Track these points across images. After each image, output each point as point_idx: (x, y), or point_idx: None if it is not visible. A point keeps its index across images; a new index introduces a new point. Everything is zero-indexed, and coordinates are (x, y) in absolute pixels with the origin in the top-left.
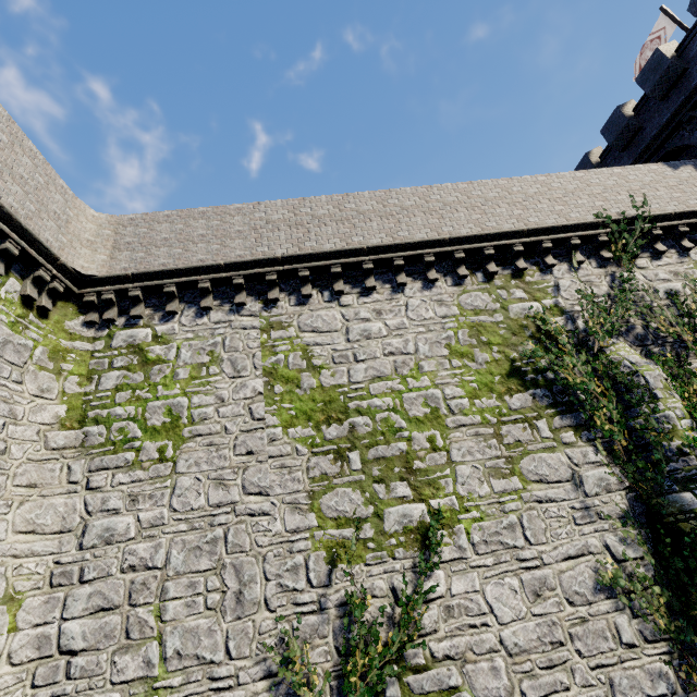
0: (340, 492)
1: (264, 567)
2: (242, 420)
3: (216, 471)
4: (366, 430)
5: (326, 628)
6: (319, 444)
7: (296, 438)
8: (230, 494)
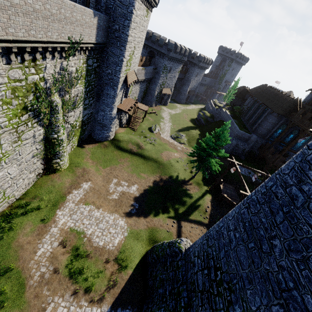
0: None
1: None
2: None
3: None
4: None
5: None
6: None
7: None
8: None
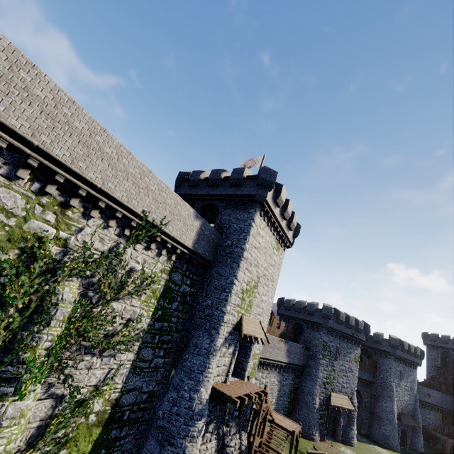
0: None
1: None
2: None
3: None
4: None
5: None
6: None
7: None
8: None
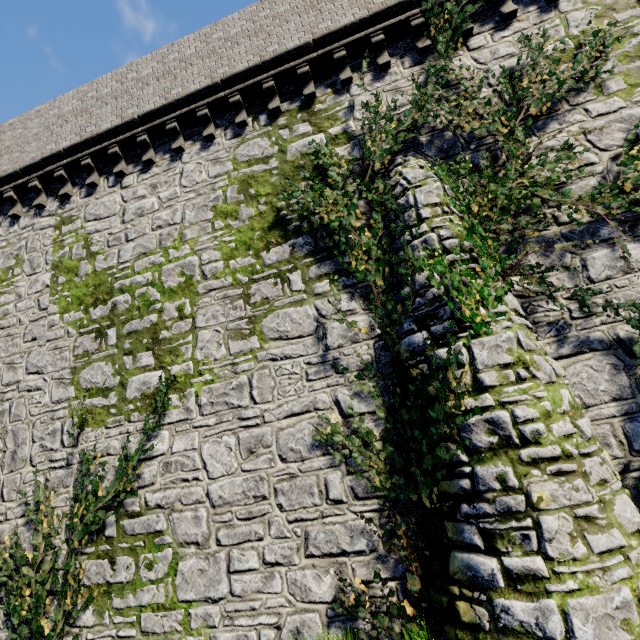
0: (96, 366)
1: (33, 432)
2: (32, 312)
3: (9, 357)
4: (125, 307)
5: (69, 480)
6: (86, 325)
7: (69, 322)
8: (17, 375)
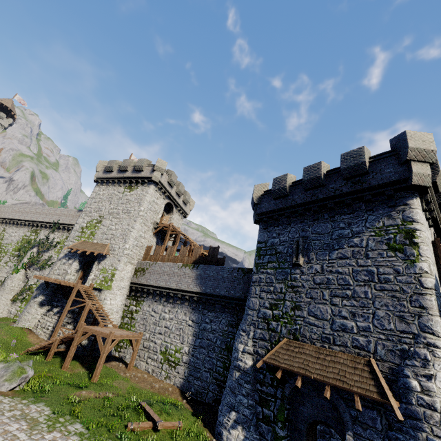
0: None
1: None
2: None
3: None
4: None
5: None
6: None
7: None
8: None
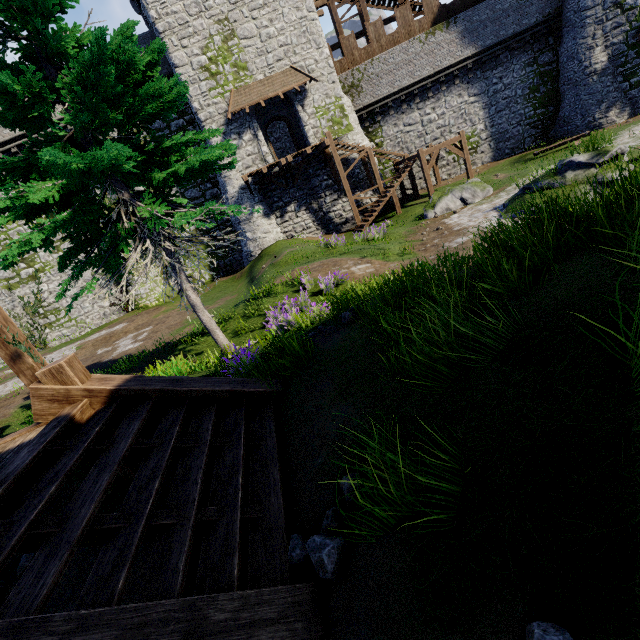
0: (2, 271)
1: None
2: None
3: None
4: (0, 249)
5: (17, 305)
6: None
7: None
8: None
